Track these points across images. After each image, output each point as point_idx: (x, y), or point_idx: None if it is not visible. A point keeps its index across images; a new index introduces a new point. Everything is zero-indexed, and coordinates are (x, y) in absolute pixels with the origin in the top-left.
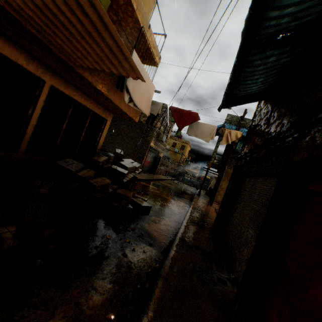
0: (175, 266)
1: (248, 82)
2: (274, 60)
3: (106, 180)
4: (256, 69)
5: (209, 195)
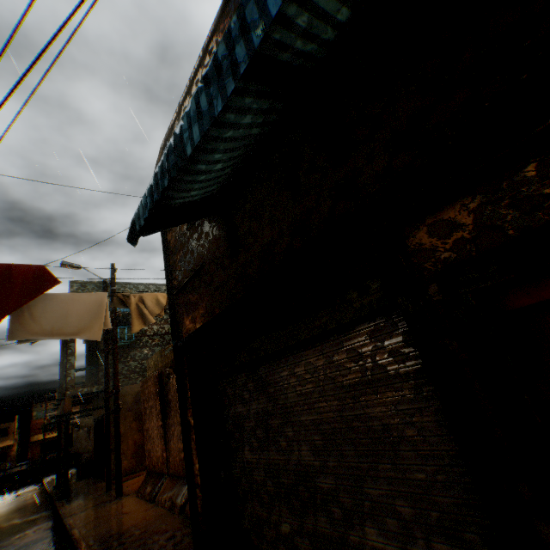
0: None
1: (202, 166)
2: (248, 124)
3: None
4: (224, 133)
5: (91, 474)
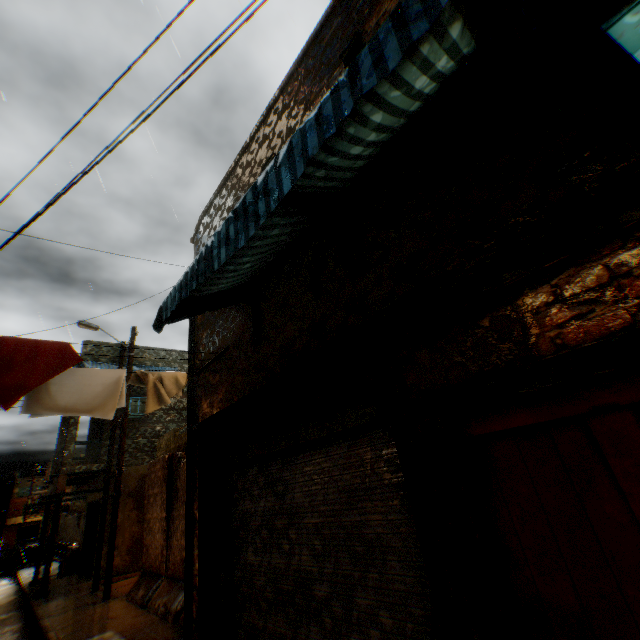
0: None
1: (231, 267)
2: (276, 234)
3: None
4: (252, 243)
5: (76, 570)
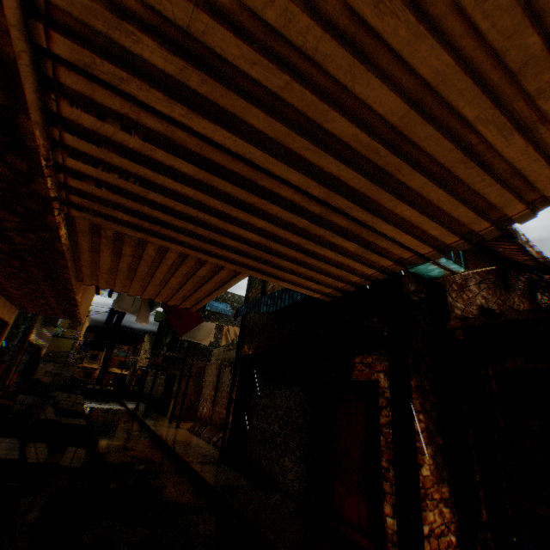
0: (249, 510)
1: None
2: None
3: (80, 450)
4: None
5: (156, 410)
